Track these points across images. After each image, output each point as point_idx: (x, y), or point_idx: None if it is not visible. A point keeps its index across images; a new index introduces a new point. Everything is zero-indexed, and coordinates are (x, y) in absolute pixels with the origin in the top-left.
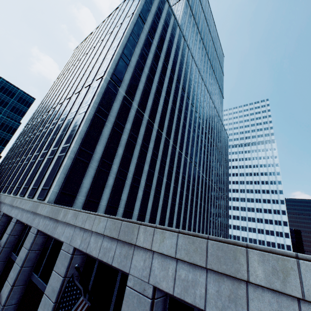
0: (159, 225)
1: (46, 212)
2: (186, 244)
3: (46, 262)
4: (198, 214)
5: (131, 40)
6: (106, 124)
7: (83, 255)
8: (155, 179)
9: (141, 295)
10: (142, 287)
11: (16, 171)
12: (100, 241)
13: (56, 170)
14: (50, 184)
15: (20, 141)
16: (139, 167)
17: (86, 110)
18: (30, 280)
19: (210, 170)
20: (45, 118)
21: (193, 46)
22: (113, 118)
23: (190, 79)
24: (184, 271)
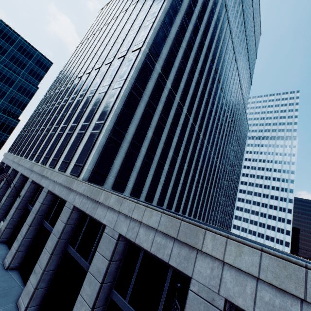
0: (174, 210)
1: (83, 190)
2: (274, 267)
3: (83, 238)
4: (209, 202)
5: (174, 6)
6: (139, 103)
7: (126, 241)
8: (177, 165)
9: (209, 304)
10: (210, 296)
11: (42, 140)
12: (152, 234)
13: (90, 147)
14: (84, 162)
15: (42, 108)
16: (165, 152)
17: (122, 86)
18: (66, 251)
19: (226, 161)
20: (70, 87)
21: (233, 19)
22: (147, 98)
23: (224, 59)
24: (269, 294)
